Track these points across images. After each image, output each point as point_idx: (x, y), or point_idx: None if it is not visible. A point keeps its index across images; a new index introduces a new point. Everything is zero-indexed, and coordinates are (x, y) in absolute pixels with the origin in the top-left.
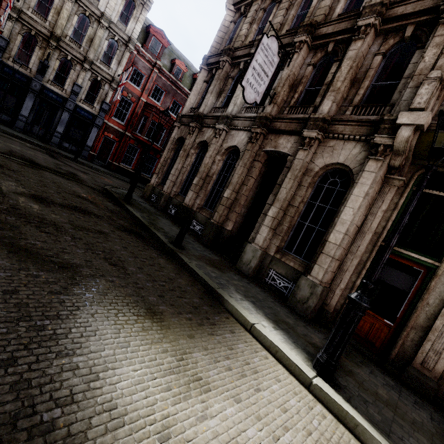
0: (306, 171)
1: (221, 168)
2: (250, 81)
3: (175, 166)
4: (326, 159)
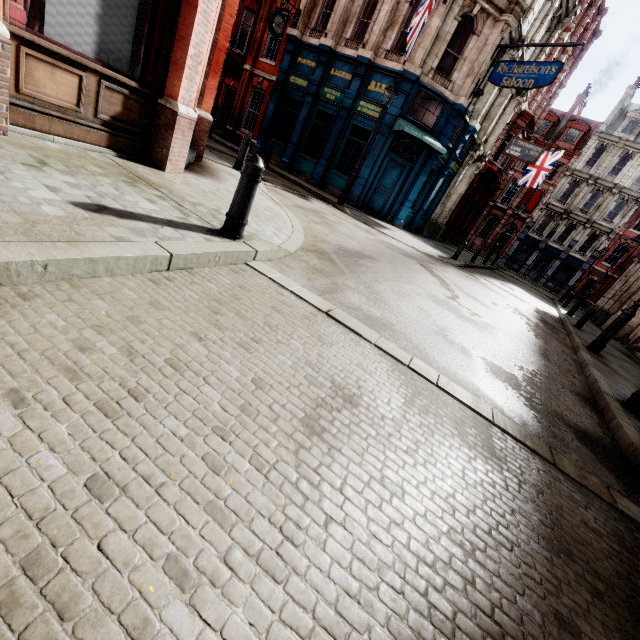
0: None
1: None
2: None
3: (613, 288)
4: None
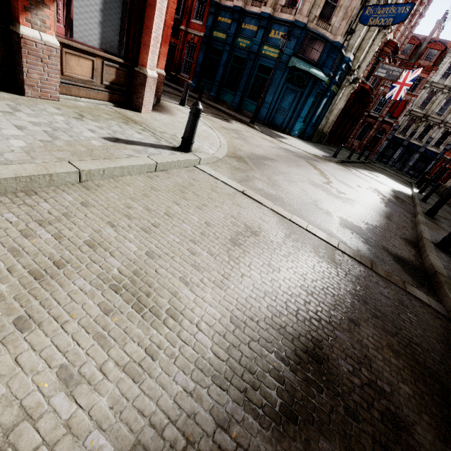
0: None
1: None
2: None
3: None
4: None
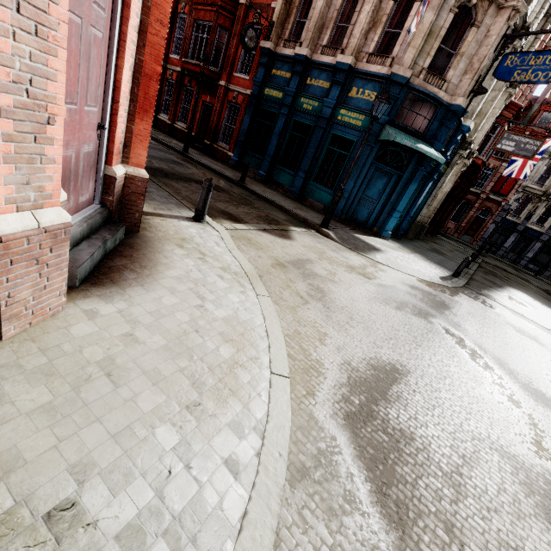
0: None
1: None
2: None
3: None
4: None
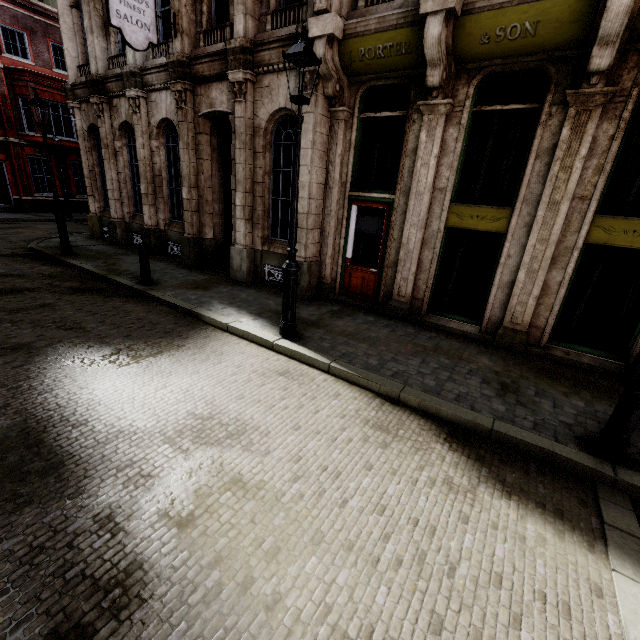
0: (254, 130)
1: (166, 157)
2: (122, 13)
3: (107, 177)
4: (268, 107)
